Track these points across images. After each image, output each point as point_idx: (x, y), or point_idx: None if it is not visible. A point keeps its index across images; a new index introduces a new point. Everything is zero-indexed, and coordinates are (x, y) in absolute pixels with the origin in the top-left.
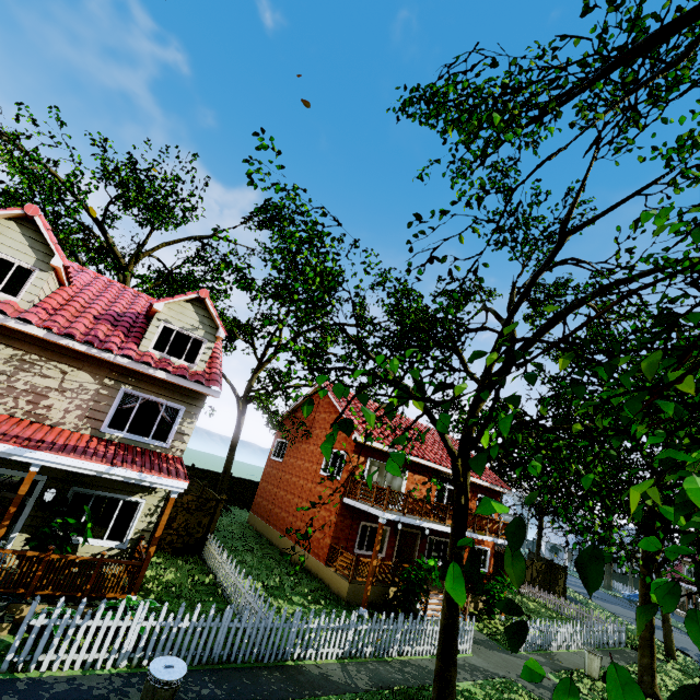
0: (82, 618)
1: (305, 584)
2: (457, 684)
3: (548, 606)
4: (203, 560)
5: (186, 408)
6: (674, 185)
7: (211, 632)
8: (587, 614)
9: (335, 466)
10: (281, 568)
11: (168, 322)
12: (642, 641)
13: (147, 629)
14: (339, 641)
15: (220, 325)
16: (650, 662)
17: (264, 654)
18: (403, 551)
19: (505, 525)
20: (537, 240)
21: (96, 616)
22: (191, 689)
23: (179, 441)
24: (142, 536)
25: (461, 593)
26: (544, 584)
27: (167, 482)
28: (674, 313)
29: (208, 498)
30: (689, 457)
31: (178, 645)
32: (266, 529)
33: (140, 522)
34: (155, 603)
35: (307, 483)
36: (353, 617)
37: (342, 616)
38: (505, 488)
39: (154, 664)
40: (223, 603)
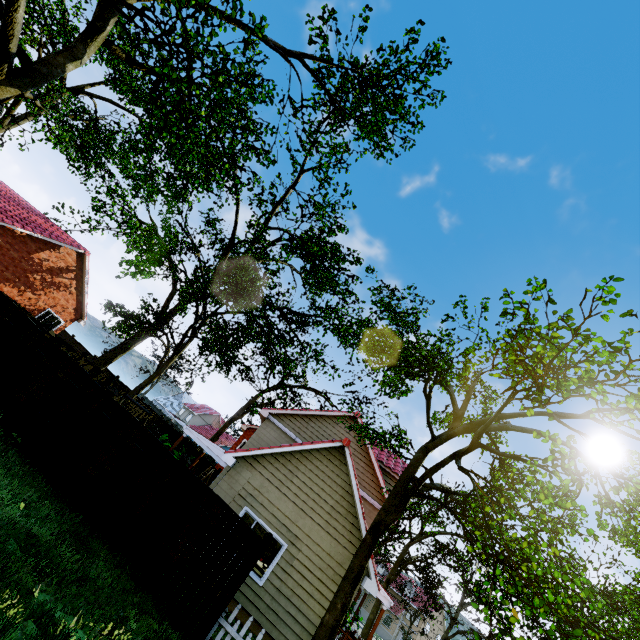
0: None
1: None
2: None
3: None
4: None
5: None
6: None
7: None
8: None
9: None
10: None
11: None
12: None
13: None
14: None
15: None
16: None
17: None
18: None
19: None
20: None
21: None
22: None
23: None
24: None
25: None
26: None
27: None
28: None
29: None
30: None
31: None
32: None
33: None
34: None
35: None
36: None
37: None
38: None
39: None
40: None
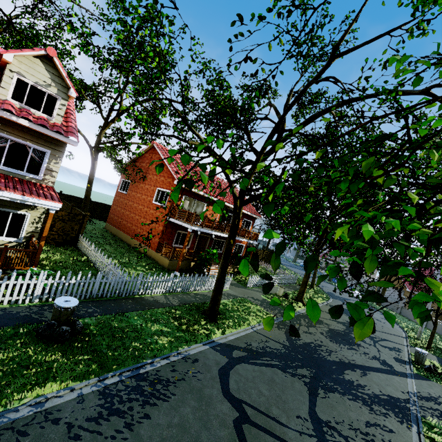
0: (1, 280)
1: (144, 261)
2: (221, 301)
3: (267, 269)
4: (78, 249)
5: (51, 152)
6: (410, 33)
7: (90, 285)
8: (283, 272)
9: (162, 199)
10: (129, 253)
11: (21, 74)
12: (303, 282)
13: (48, 284)
14: (163, 286)
15: (70, 85)
16: (304, 289)
17: (122, 293)
18: (199, 245)
19: (255, 234)
20: (315, 56)
21: (11, 279)
22: (82, 310)
23: (49, 175)
24: (33, 235)
25: (246, 272)
26: (267, 260)
27: (46, 203)
28: (388, 134)
29: (76, 214)
30: (368, 215)
31: (70, 291)
32: (118, 233)
33: (29, 227)
34: (51, 271)
35: (144, 208)
36: (172, 276)
37: (166, 275)
38: (258, 216)
39: (58, 300)
40: (95, 270)
